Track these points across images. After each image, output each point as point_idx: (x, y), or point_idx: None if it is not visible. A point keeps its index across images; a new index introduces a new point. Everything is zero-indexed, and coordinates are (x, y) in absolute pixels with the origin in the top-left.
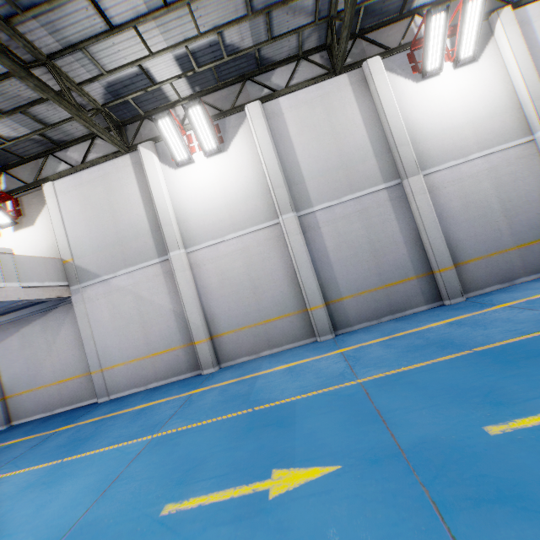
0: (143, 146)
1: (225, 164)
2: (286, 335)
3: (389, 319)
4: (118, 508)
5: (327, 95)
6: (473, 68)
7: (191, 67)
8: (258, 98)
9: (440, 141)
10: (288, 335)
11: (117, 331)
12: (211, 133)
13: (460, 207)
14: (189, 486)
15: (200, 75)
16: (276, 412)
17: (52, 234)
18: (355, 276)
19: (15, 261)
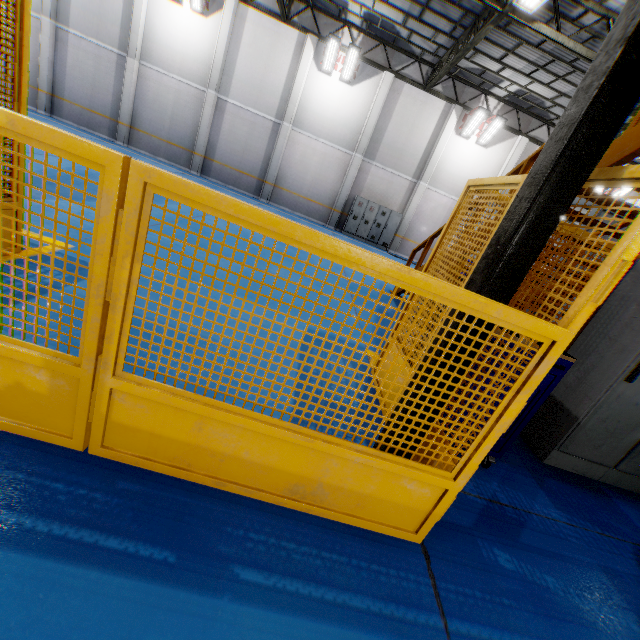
0: None
1: None
2: None
3: (85, 130)
4: None
5: None
6: (202, 22)
7: None
8: None
9: (162, 51)
10: None
11: None
12: None
13: (151, 99)
14: None
15: None
16: None
17: None
18: (77, 92)
19: None
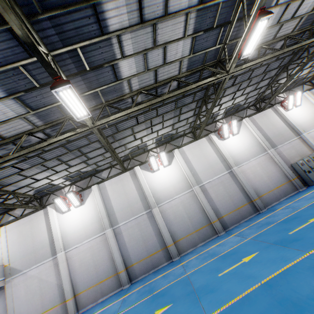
0: (49, 206)
1: (83, 209)
2: (109, 288)
3: (153, 271)
4: None
5: (122, 179)
6: (170, 167)
7: (69, 178)
8: (97, 182)
9: (163, 193)
10: (111, 288)
11: (27, 301)
12: (77, 200)
13: (173, 218)
14: None
15: (73, 178)
16: None
17: (1, 251)
18: (137, 253)
19: None
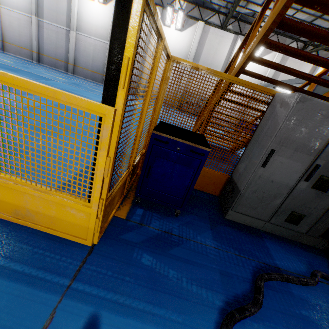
0: None
1: None
2: (26, 55)
3: (54, 69)
4: None
5: None
6: (104, 8)
7: None
8: None
9: (86, 25)
10: (26, 55)
11: None
12: None
13: (82, 50)
14: None
15: None
16: None
17: None
18: (49, 51)
19: None
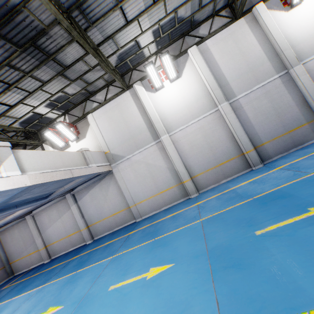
0: (136, 84)
1: (181, 84)
2: (233, 170)
3: (294, 150)
4: (225, 240)
5: (234, 33)
6: None
7: (158, 35)
8: (194, 44)
9: (308, 42)
10: (235, 169)
11: (139, 183)
12: (173, 68)
13: None
14: (259, 225)
15: (162, 39)
16: (271, 195)
17: (95, 140)
18: (269, 130)
19: (90, 154)
